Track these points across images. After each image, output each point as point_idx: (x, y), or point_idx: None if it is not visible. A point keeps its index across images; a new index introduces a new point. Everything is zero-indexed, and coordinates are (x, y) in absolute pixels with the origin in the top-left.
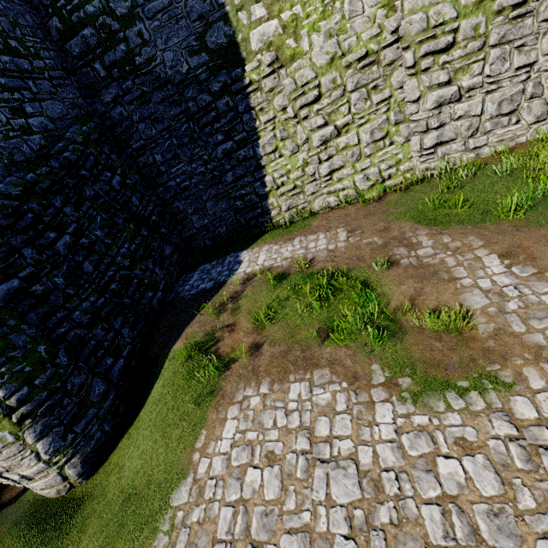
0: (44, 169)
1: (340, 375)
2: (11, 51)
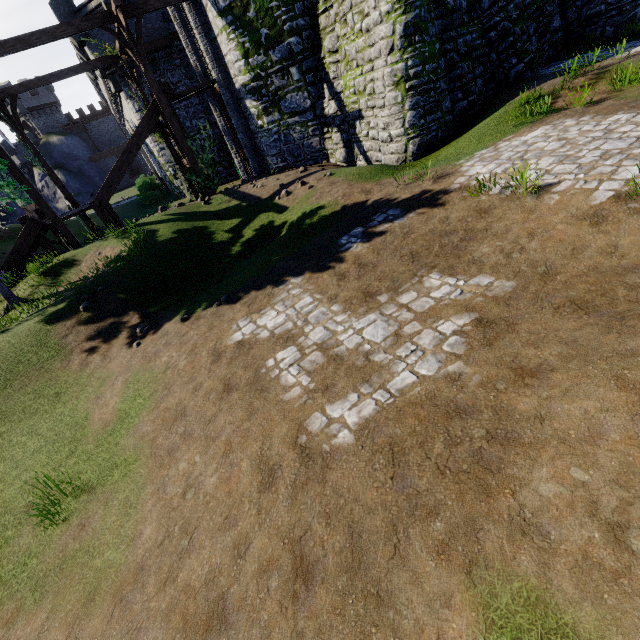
0: None
1: None
2: None
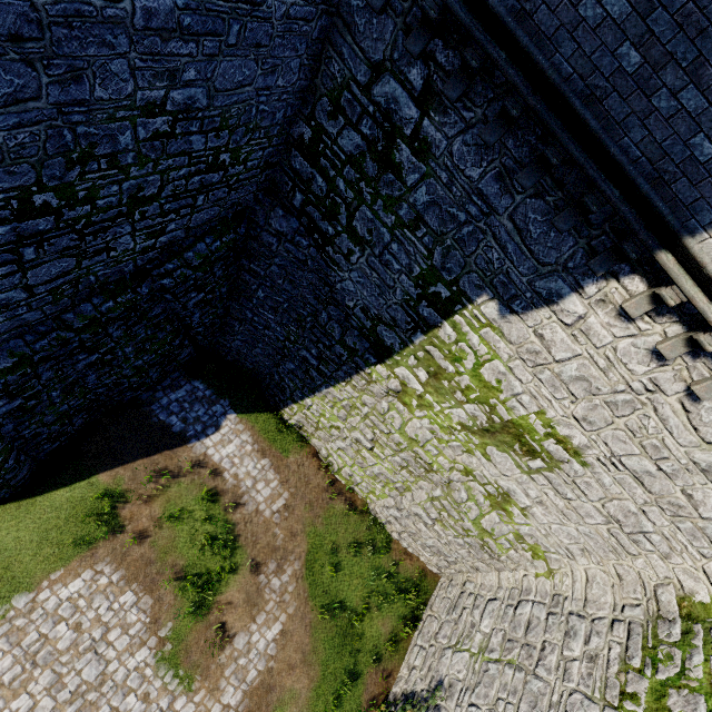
0: (128, 296)
1: (153, 612)
2: (212, 167)
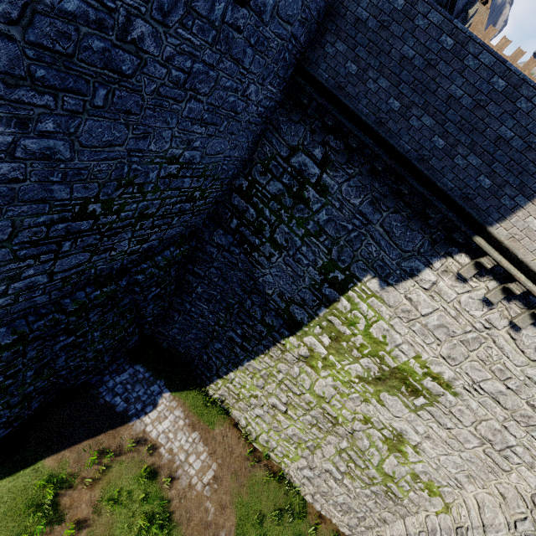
0: (112, 287)
1: None
2: (188, 199)
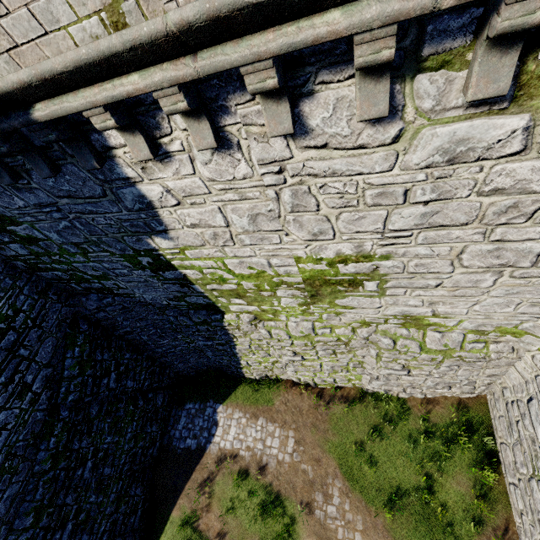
0: (59, 426)
1: None
2: None
